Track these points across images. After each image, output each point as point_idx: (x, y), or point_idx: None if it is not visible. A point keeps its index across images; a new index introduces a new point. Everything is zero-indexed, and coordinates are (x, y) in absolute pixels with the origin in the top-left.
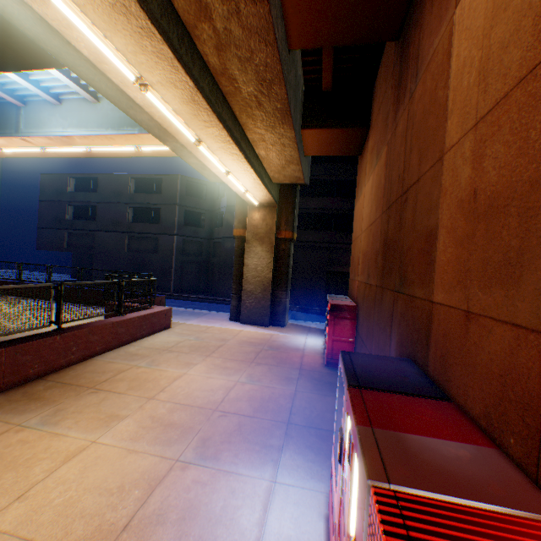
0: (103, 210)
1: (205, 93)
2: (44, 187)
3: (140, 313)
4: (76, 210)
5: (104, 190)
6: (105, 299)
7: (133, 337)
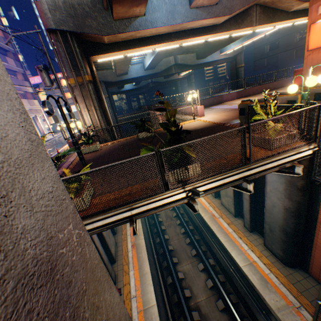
0: (281, 42)
1: None
2: (254, 42)
3: None
4: (268, 47)
5: (281, 31)
6: (284, 77)
7: None
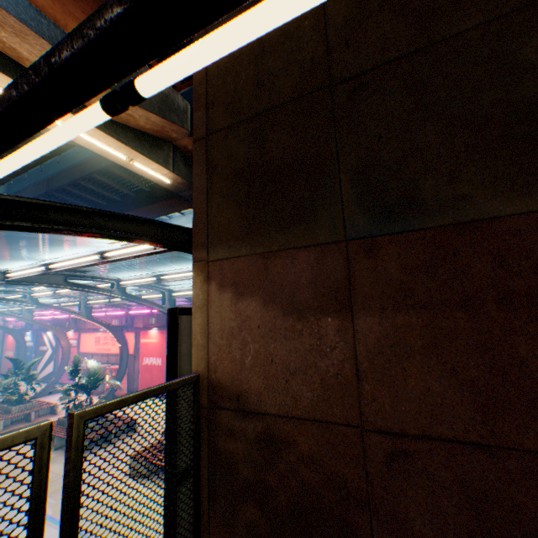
0: None
1: None
2: None
3: None
4: None
5: None
6: None
7: None
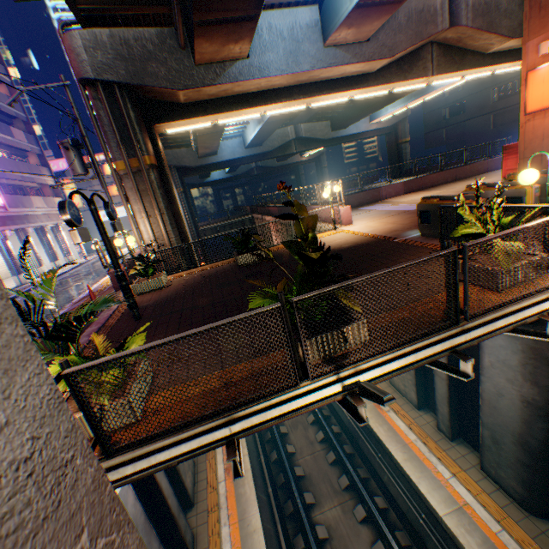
0: (468, 103)
1: (517, 60)
2: (424, 104)
3: (499, 157)
4: (447, 112)
5: (467, 86)
6: (479, 158)
7: (496, 168)
